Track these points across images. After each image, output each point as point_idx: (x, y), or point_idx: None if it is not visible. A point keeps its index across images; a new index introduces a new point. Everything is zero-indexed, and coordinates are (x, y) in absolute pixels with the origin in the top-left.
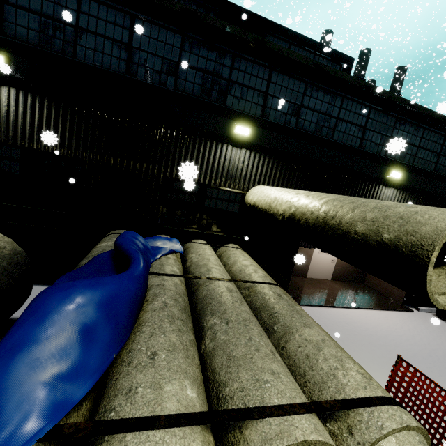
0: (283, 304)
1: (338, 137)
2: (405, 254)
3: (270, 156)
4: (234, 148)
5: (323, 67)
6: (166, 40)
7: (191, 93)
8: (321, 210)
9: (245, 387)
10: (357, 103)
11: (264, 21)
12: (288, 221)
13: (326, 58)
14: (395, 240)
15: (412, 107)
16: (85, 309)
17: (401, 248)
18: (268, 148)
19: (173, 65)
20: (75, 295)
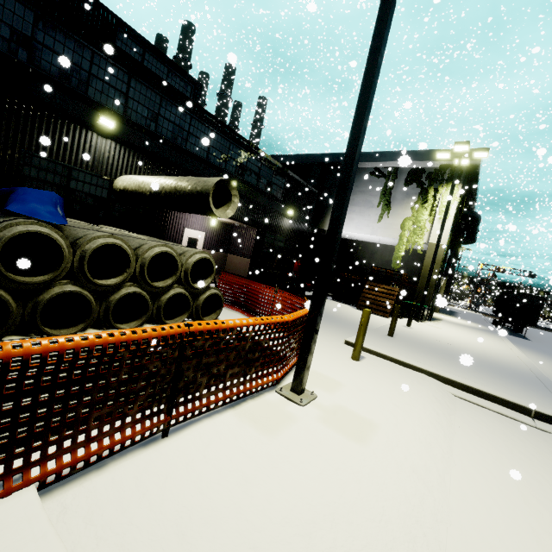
0: (155, 239)
1: (190, 147)
2: (204, 194)
3: (134, 151)
4: (100, 136)
5: (174, 89)
6: (15, 10)
7: (48, 73)
8: (173, 183)
9: (139, 242)
10: (202, 124)
11: (116, 18)
12: (155, 194)
13: (179, 76)
14: (202, 190)
15: (239, 137)
16: (48, 198)
17: (203, 192)
18: (133, 144)
19: (25, 38)
20: (39, 191)
